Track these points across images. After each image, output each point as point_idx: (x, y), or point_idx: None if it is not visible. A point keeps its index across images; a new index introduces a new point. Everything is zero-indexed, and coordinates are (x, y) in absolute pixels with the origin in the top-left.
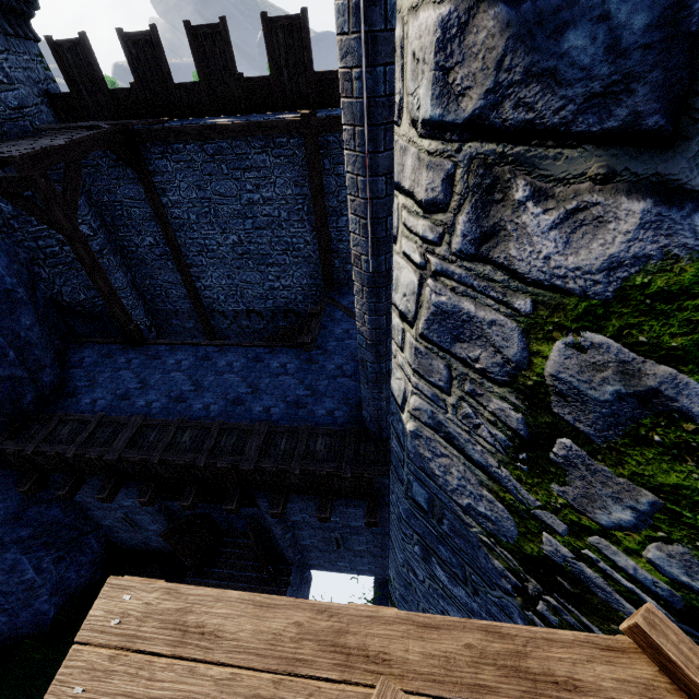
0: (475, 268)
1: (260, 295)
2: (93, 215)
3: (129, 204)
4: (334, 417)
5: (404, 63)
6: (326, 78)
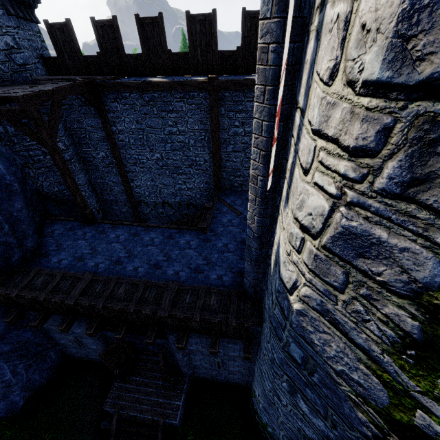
0: (397, 205)
1: (172, 193)
2: (66, 136)
3: (90, 130)
4: (223, 281)
5: (347, 34)
6: (225, 55)
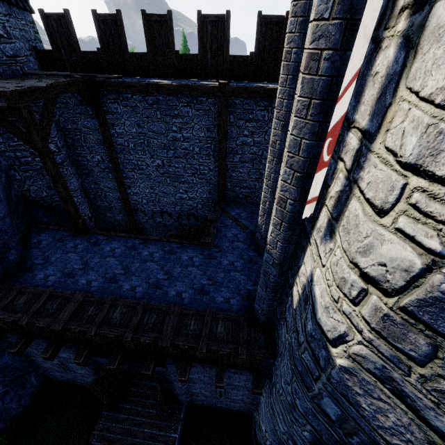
0: None
1: (172, 202)
2: (59, 137)
3: (86, 132)
4: (230, 304)
5: None
6: (237, 60)
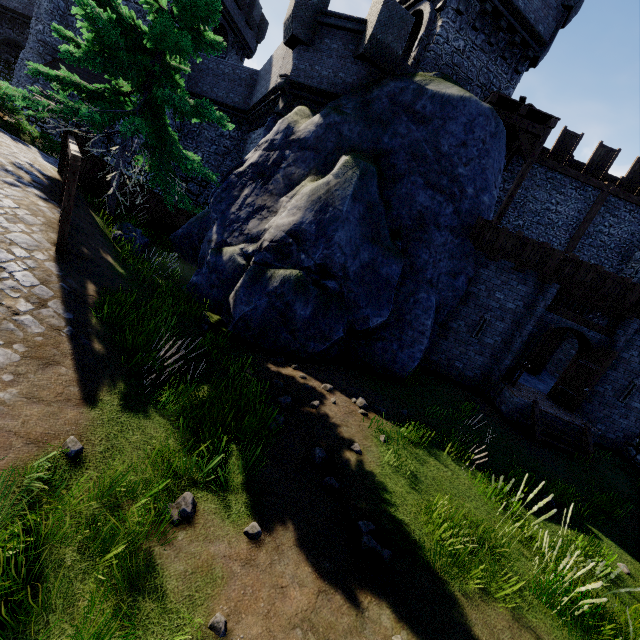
0: None
1: None
2: None
3: None
4: None
5: None
6: (610, 178)
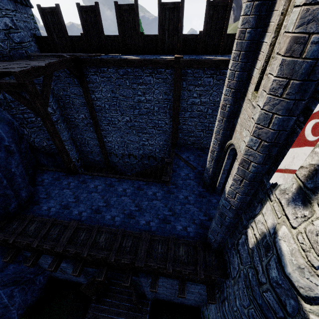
0: None
1: (136, 147)
2: (54, 102)
3: (73, 97)
4: (187, 232)
5: None
6: (188, 38)
